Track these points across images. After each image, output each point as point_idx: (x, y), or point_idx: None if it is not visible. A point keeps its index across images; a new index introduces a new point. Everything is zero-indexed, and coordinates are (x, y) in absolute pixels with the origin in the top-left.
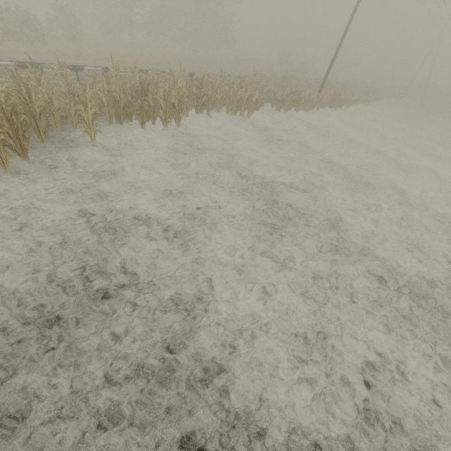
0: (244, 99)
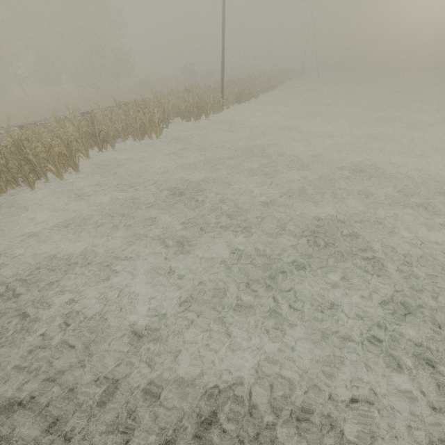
0: (146, 122)
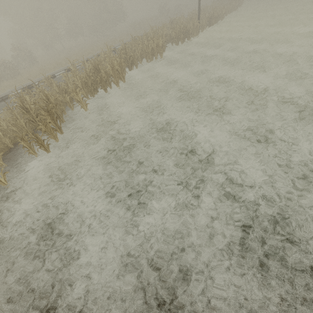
0: (154, 47)
